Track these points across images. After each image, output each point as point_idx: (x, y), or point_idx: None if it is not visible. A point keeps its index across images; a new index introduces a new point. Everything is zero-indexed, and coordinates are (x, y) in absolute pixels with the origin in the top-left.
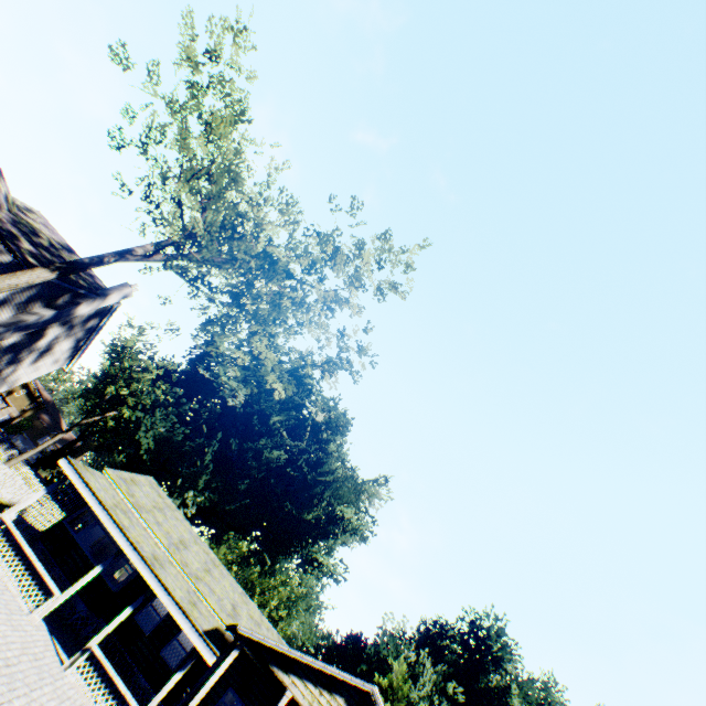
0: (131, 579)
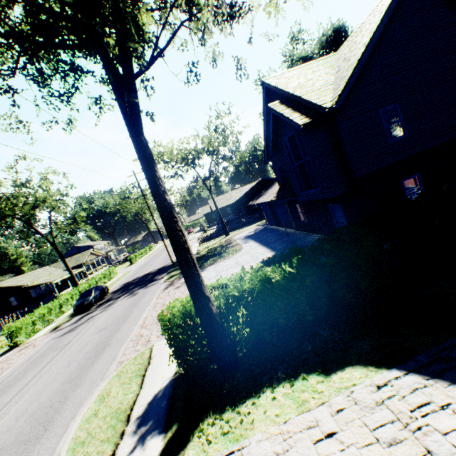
0: (47, 287)
